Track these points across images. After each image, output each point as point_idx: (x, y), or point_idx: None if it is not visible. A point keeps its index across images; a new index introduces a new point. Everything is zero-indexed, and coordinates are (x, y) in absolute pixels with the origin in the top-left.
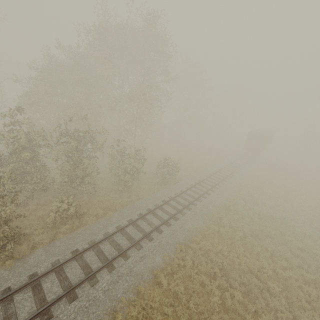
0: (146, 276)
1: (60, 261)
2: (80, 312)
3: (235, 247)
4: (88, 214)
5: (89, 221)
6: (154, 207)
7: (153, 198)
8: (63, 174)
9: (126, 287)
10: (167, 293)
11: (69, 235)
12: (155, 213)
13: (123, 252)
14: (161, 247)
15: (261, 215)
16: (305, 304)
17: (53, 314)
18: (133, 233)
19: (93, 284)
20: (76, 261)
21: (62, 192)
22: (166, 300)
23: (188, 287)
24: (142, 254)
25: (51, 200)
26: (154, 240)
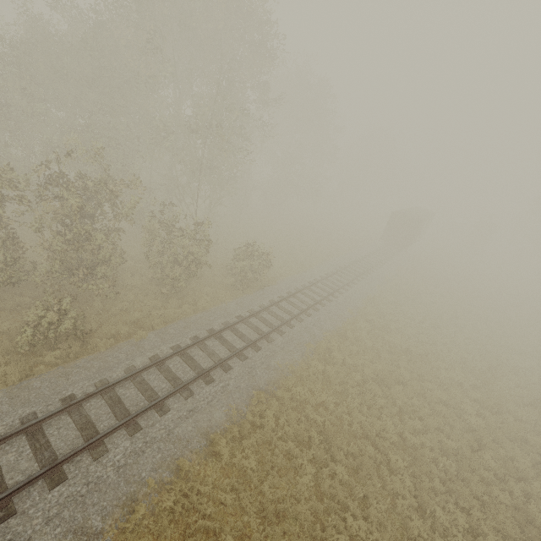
0: (196, 442)
1: (37, 416)
2: (69, 504)
3: (347, 397)
4: (101, 332)
5: (100, 346)
6: (222, 326)
7: (222, 310)
8: (52, 258)
9: (158, 461)
10: (229, 470)
11: (59, 369)
12: (222, 336)
13: (159, 401)
14: (227, 395)
15: (394, 349)
16: (438, 485)
17: (17, 508)
18: (180, 369)
19: (98, 456)
20: (69, 416)
21: (51, 290)
22: (226, 481)
23: (264, 460)
24: (192, 405)
25: (28, 304)
26: (215, 383)
